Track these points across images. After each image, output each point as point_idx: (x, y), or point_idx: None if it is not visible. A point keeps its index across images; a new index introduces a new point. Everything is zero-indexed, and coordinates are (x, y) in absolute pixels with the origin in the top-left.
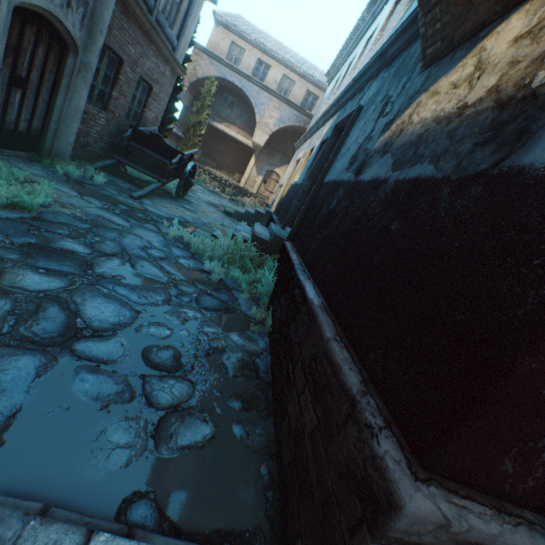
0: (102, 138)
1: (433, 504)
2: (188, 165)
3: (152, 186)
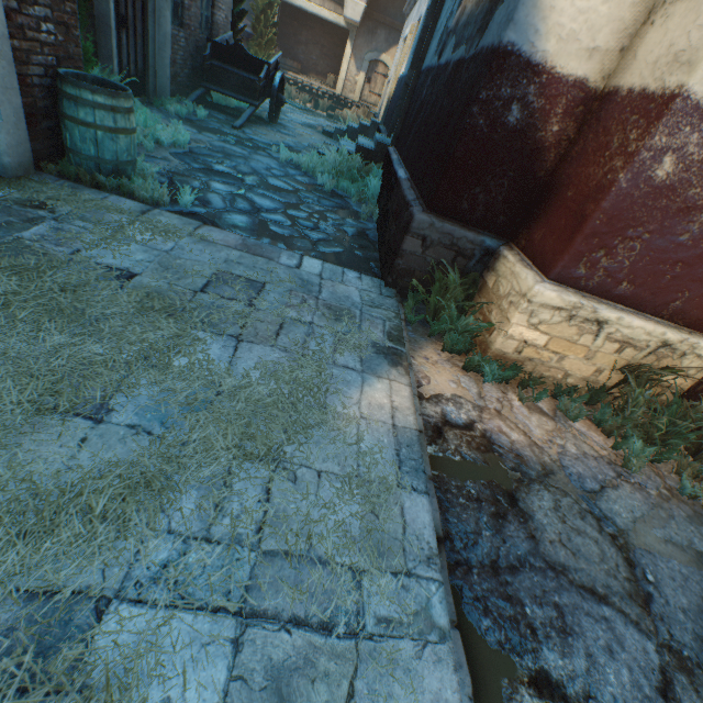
0: (186, 64)
1: (428, 218)
2: (276, 78)
3: (247, 113)
